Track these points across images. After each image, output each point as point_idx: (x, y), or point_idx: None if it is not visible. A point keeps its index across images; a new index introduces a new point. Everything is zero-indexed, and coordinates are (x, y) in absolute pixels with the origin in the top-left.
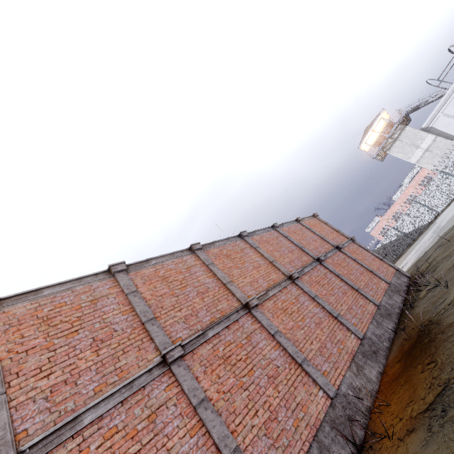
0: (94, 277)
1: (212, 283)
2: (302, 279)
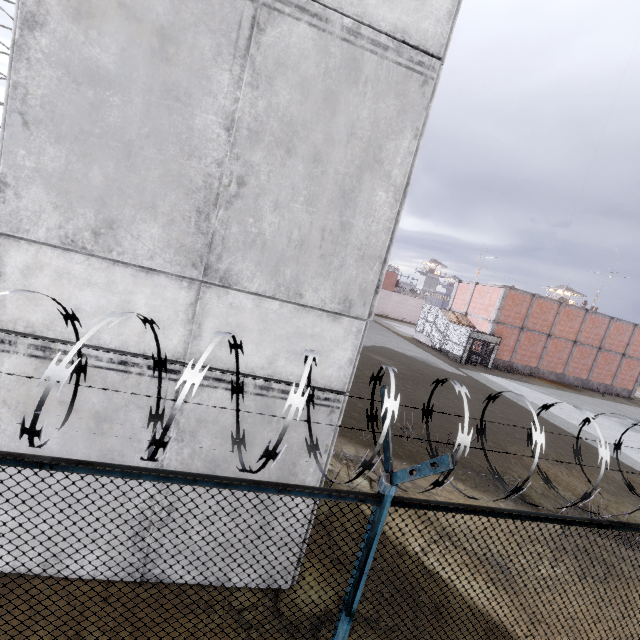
0: (529, 293)
1: (550, 320)
2: (579, 346)
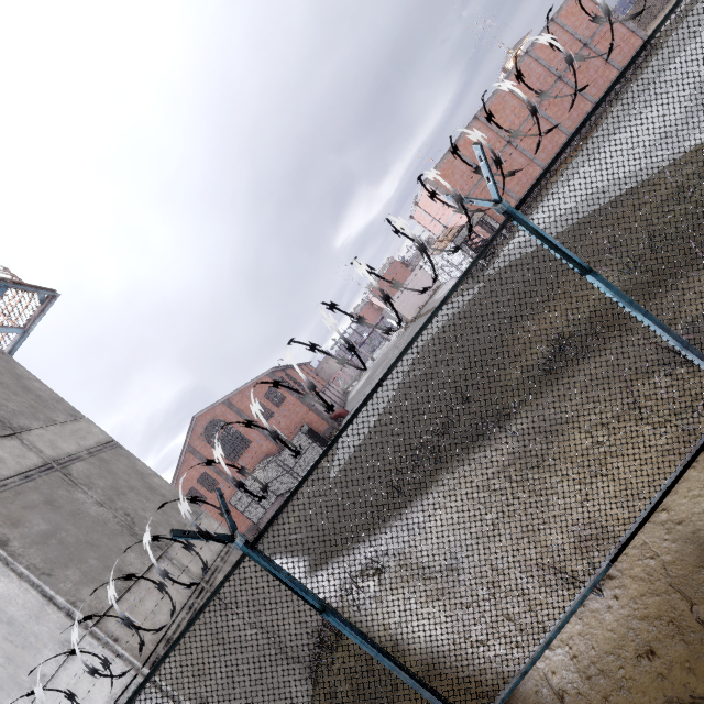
0: (446, 155)
1: (490, 136)
2: (542, 106)
